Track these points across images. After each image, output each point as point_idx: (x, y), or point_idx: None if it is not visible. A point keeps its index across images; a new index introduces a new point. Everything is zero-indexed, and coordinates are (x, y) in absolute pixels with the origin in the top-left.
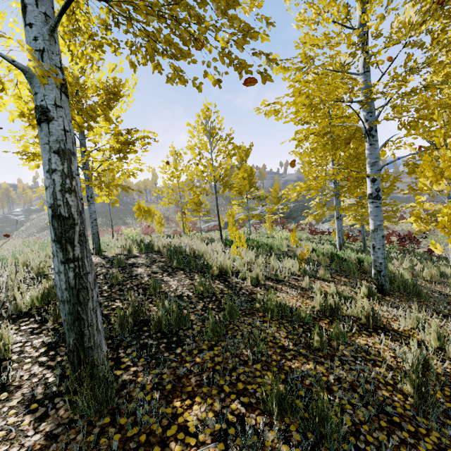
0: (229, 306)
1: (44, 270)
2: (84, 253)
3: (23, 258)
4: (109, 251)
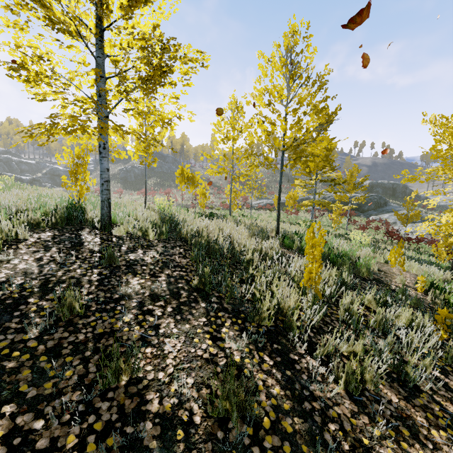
0: None
1: None
2: None
3: None
4: (117, 229)
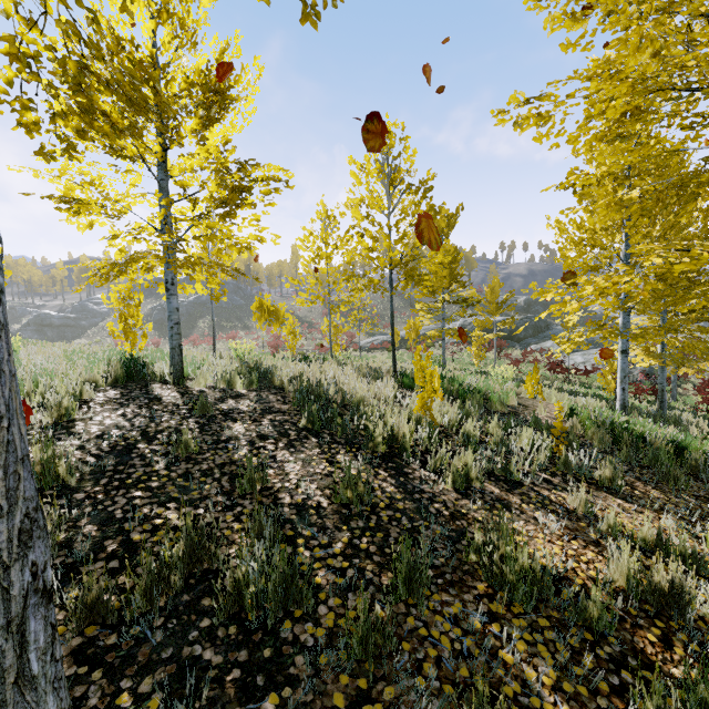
0: (408, 564)
1: (70, 413)
2: None
3: (44, 385)
4: (196, 380)
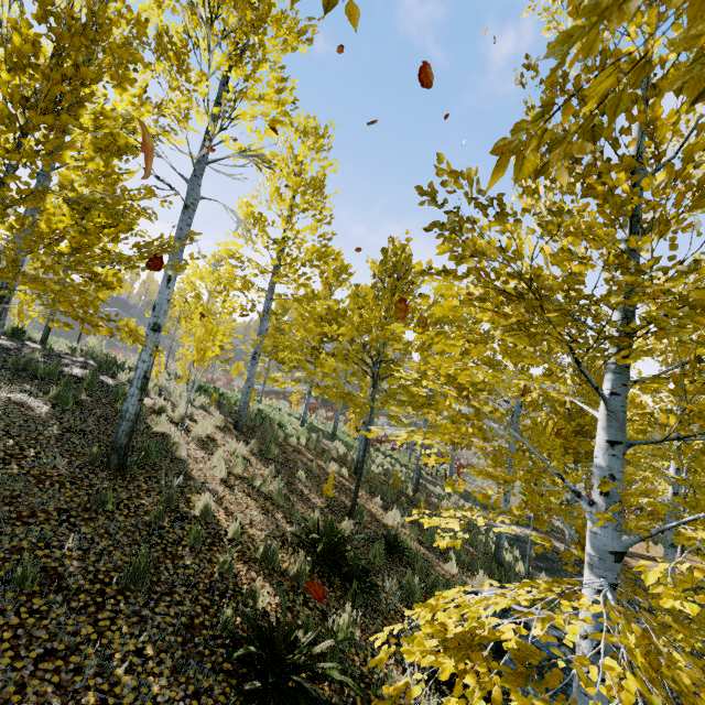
0: (90, 380)
1: None
2: (5, 311)
3: None
4: (53, 345)
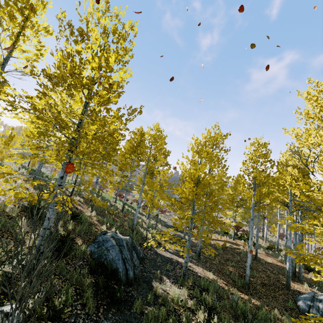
0: None
1: None
2: None
3: None
4: None
